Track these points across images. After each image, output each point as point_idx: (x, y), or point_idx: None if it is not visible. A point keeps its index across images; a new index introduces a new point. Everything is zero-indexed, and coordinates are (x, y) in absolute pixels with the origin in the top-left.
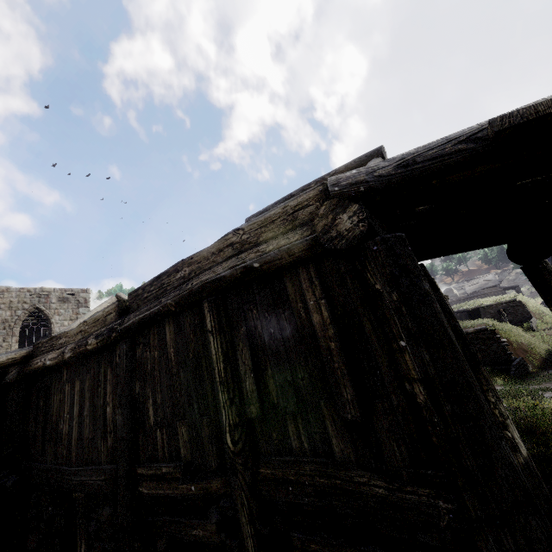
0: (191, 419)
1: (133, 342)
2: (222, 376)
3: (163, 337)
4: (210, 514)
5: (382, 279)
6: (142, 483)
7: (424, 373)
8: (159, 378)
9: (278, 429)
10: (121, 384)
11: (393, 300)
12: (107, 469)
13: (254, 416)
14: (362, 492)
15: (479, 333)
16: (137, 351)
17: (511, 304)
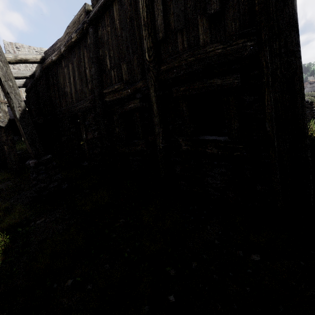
0: (128, 59)
1: (96, 28)
2: (145, 20)
3: (112, 16)
4: (137, 95)
5: None
6: (106, 96)
7: None
8: (111, 42)
9: (172, 44)
10: (92, 51)
11: None
12: (90, 97)
13: (160, 38)
14: (210, 56)
15: None
16: (98, 32)
17: None
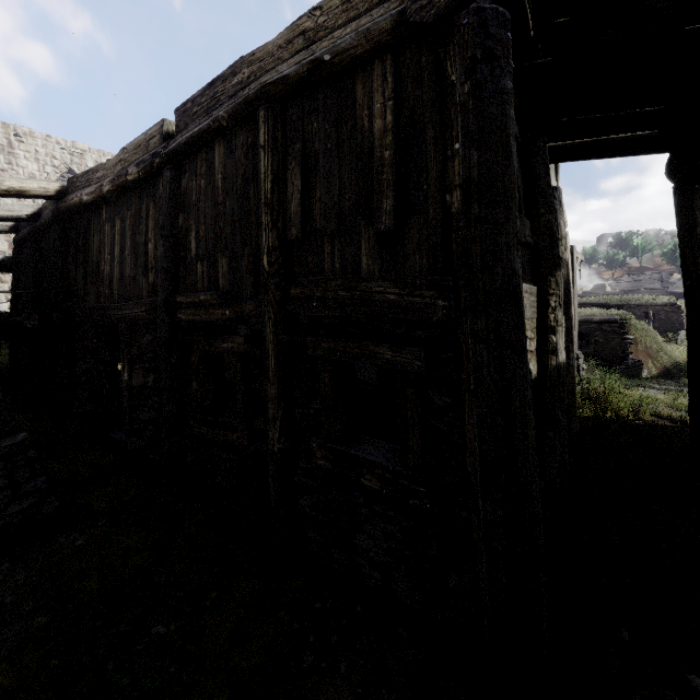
0: (232, 250)
1: (178, 172)
2: (268, 197)
3: (211, 162)
4: (240, 329)
5: (460, 66)
6: (181, 310)
7: (466, 177)
8: (204, 209)
9: (314, 253)
10: (163, 214)
11: (464, 93)
12: (148, 301)
13: (293, 238)
14: (376, 300)
15: (605, 324)
16: (182, 181)
17: (666, 308)
